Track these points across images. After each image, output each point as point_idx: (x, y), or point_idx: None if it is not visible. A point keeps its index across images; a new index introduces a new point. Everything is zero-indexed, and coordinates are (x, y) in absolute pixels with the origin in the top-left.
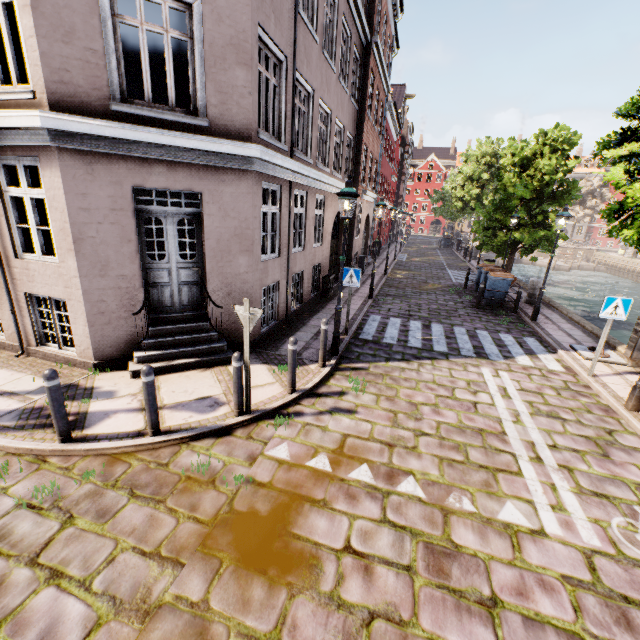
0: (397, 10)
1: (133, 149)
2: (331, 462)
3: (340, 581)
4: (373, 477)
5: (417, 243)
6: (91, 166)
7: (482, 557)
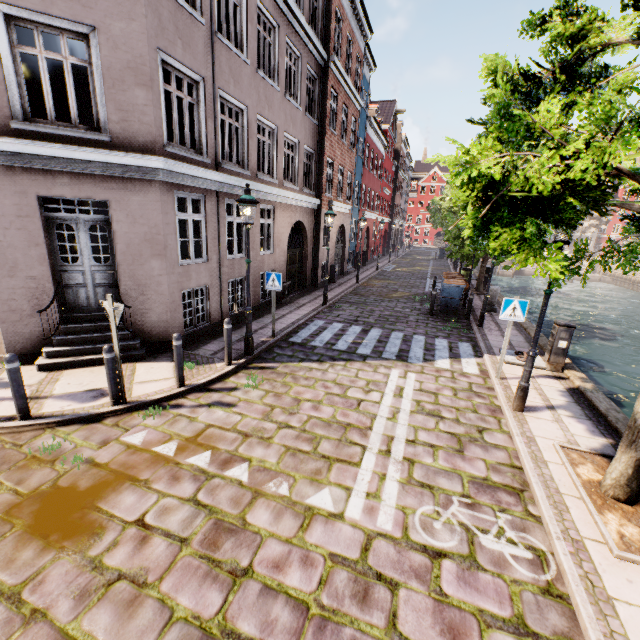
0: (365, 31)
1: (35, 162)
2: (178, 448)
3: (111, 548)
4: (209, 462)
5: (415, 254)
6: None
7: (263, 534)
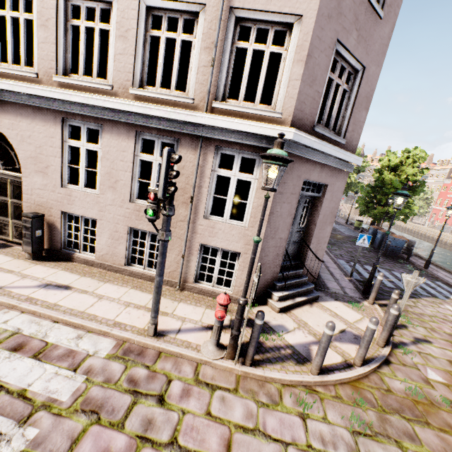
0: None
1: (314, 155)
2: None
3: None
4: None
5: None
6: (293, 164)
7: None
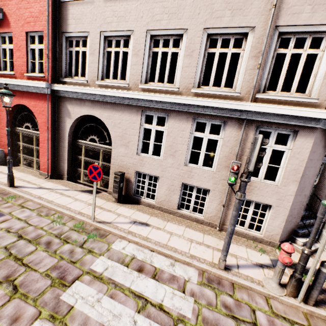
0: None
1: None
2: None
3: None
4: None
5: None
6: (321, 137)
7: None
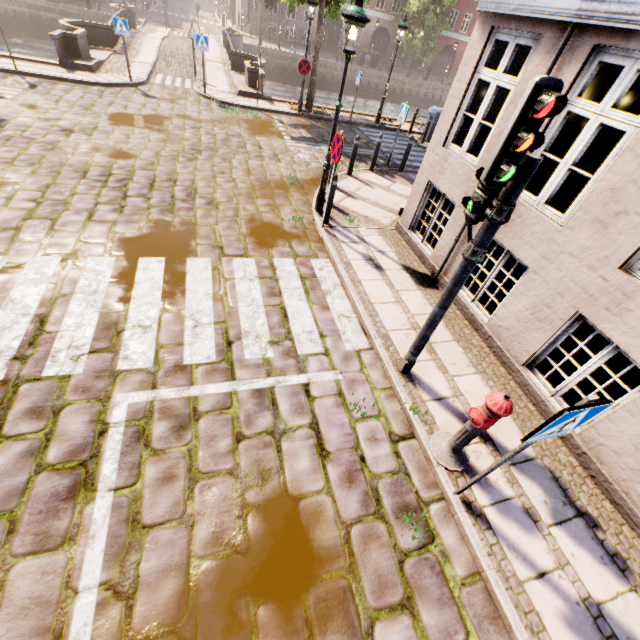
0: None
1: None
2: None
3: None
4: None
5: None
6: None
7: None
